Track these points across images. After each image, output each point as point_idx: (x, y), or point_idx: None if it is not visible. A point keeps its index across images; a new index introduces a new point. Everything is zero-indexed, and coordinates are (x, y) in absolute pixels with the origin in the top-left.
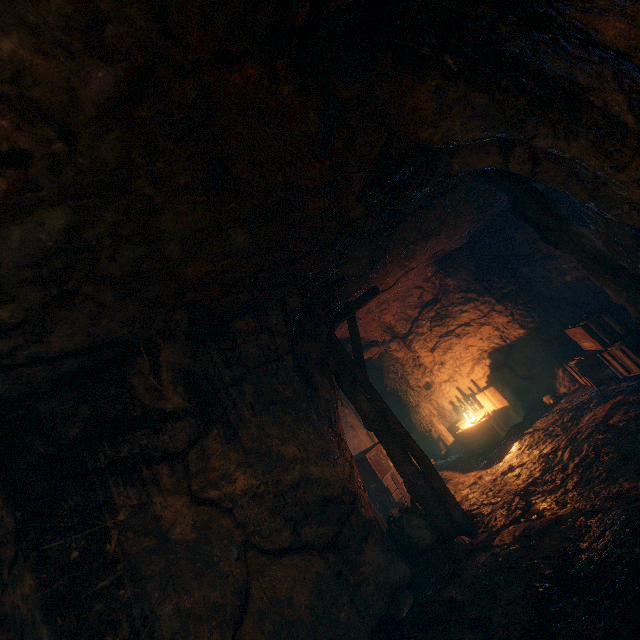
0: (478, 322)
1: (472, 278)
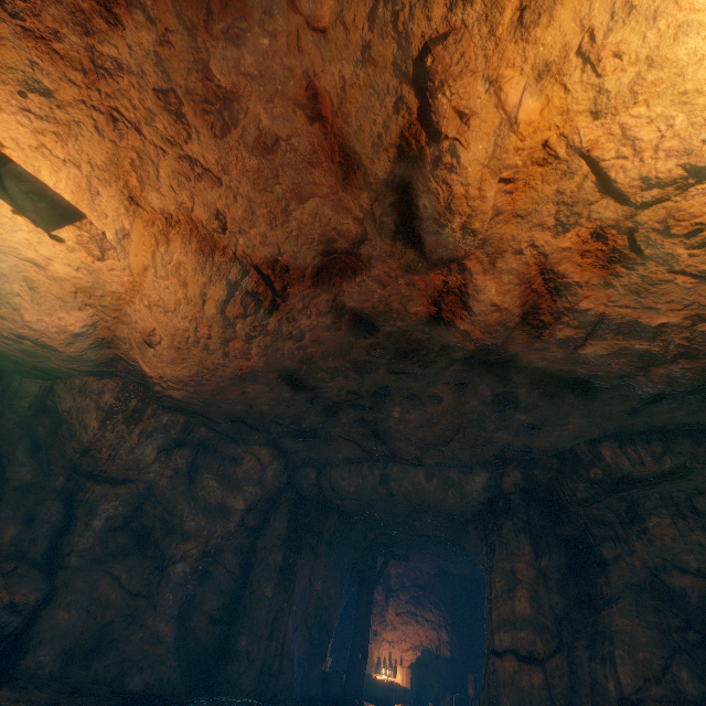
0: (433, 625)
1: (450, 597)
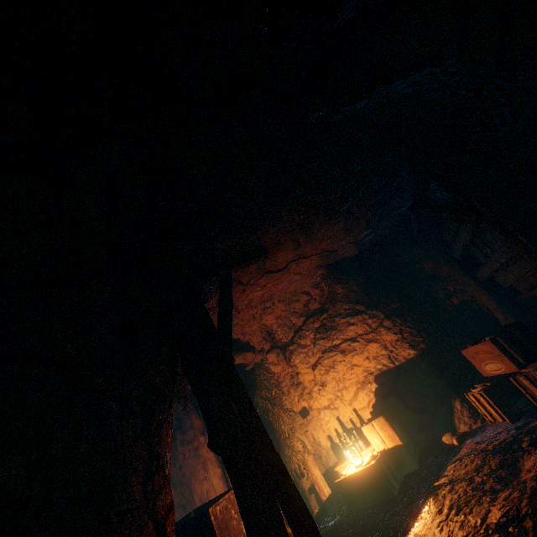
0: (365, 338)
1: (361, 290)
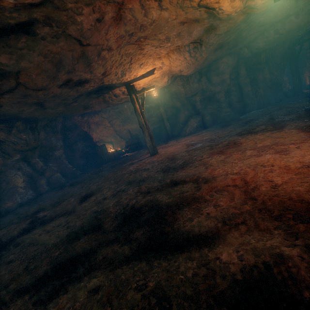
0: None
1: None
